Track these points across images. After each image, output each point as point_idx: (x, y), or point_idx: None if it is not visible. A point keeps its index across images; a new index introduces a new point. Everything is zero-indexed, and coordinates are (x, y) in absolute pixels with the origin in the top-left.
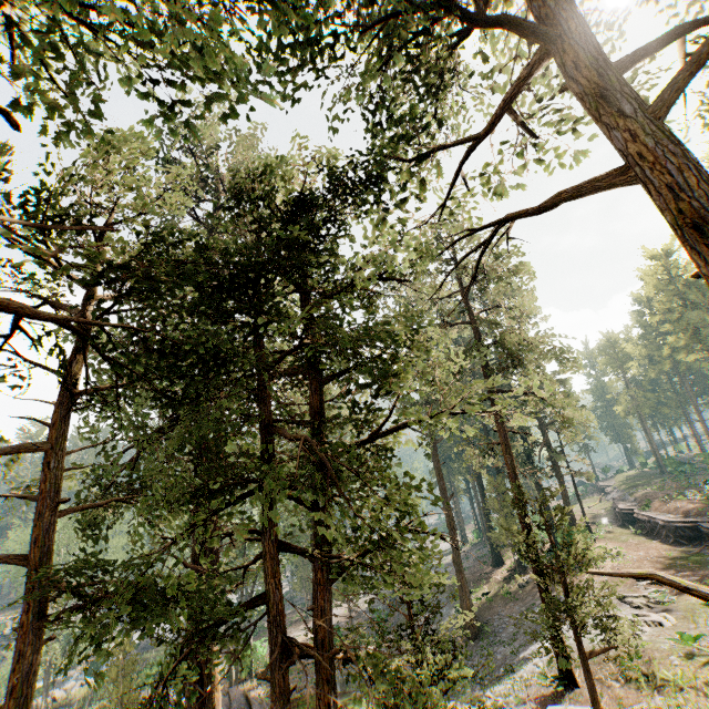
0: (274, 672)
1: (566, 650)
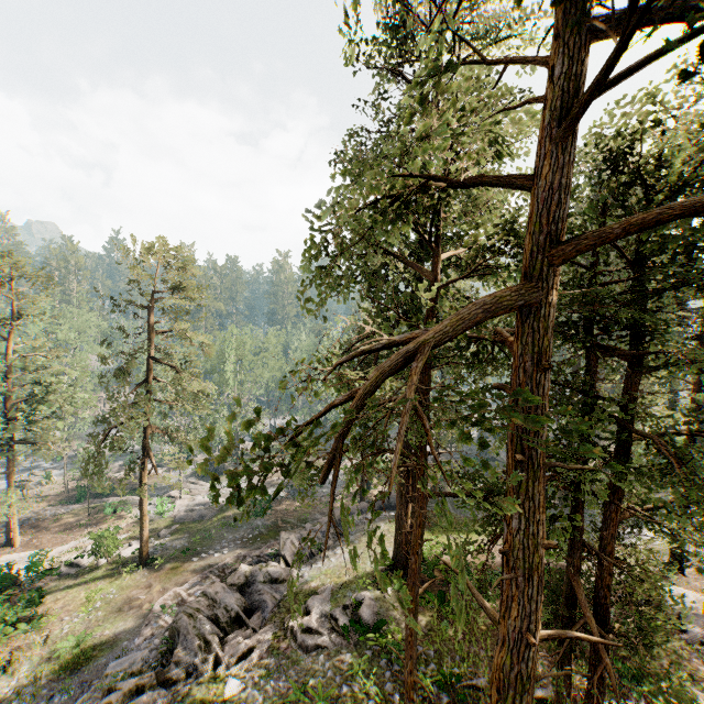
0: (573, 559)
1: (684, 553)
